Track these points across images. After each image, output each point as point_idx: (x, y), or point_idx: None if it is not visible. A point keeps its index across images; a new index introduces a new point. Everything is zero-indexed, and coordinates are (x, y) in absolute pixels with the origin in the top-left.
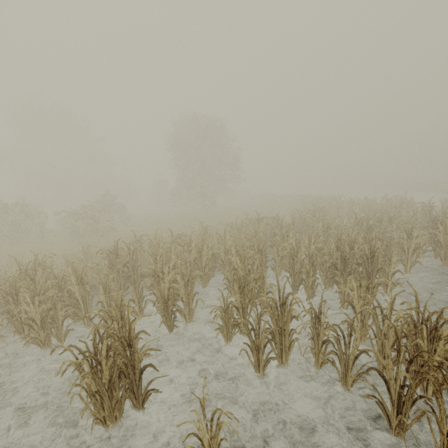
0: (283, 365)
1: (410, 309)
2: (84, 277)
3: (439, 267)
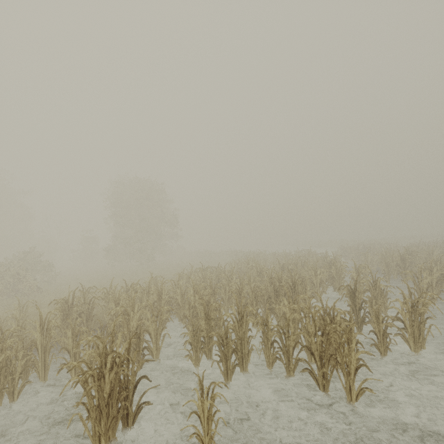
0: (245, 372)
1: (319, 309)
2: (50, 322)
3: (337, 297)
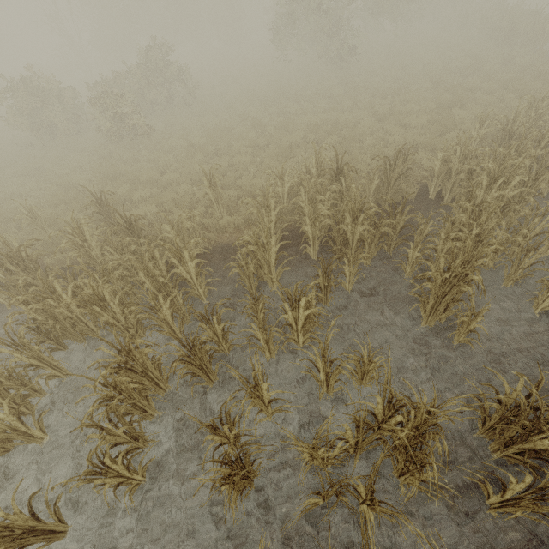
0: None
1: None
2: None
3: None
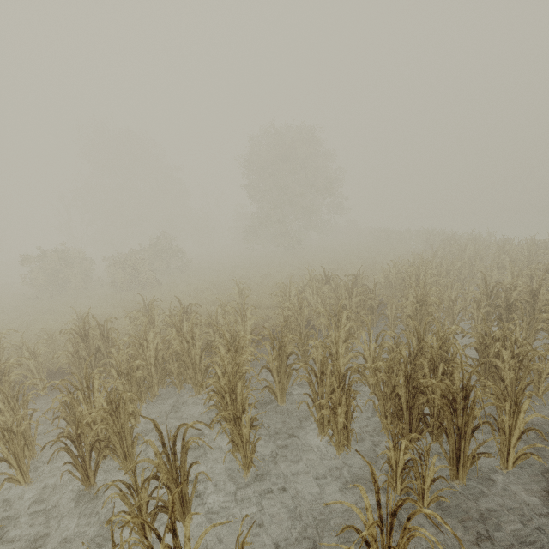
0: None
1: None
2: None
3: None
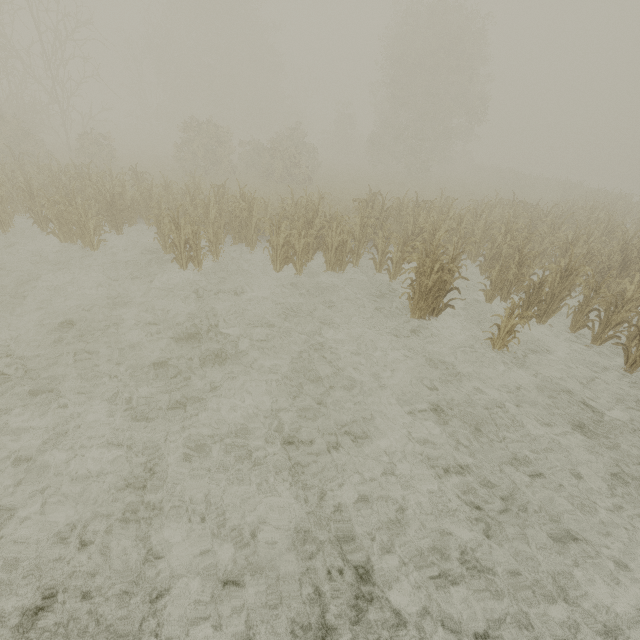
0: (540, 325)
1: None
2: (368, 220)
3: None
